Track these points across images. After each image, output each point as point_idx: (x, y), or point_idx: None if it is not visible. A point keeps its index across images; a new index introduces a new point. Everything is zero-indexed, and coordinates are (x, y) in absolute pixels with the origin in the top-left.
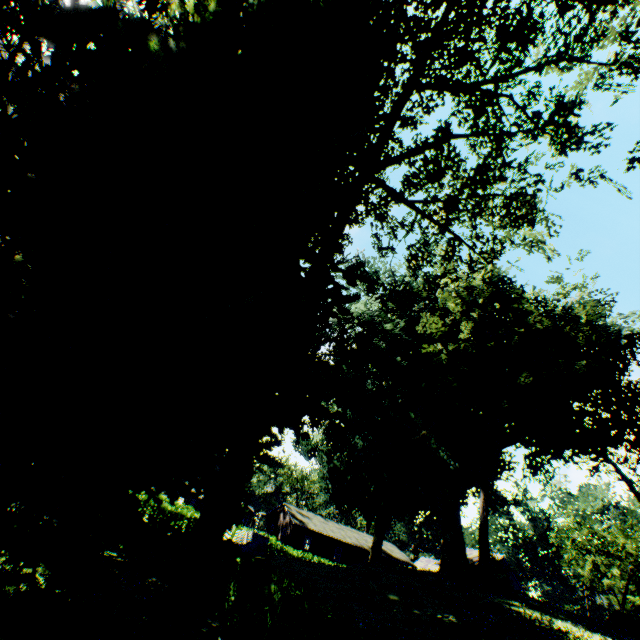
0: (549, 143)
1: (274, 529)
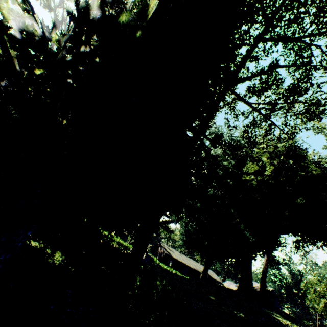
0: None
1: (155, 253)
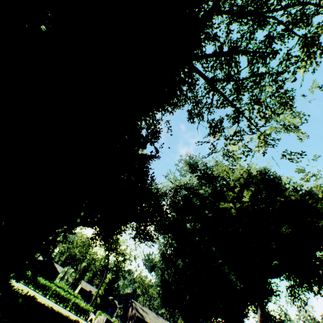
0: (305, 29)
1: (124, 318)
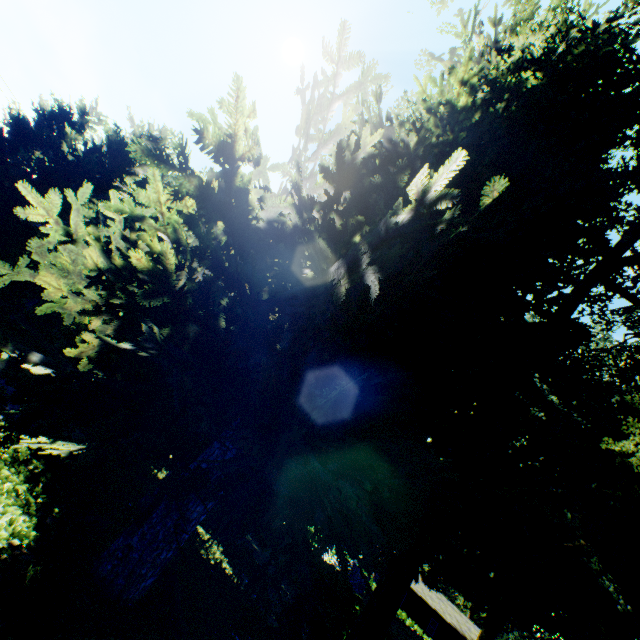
0: None
1: None
